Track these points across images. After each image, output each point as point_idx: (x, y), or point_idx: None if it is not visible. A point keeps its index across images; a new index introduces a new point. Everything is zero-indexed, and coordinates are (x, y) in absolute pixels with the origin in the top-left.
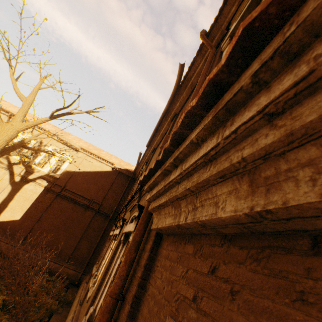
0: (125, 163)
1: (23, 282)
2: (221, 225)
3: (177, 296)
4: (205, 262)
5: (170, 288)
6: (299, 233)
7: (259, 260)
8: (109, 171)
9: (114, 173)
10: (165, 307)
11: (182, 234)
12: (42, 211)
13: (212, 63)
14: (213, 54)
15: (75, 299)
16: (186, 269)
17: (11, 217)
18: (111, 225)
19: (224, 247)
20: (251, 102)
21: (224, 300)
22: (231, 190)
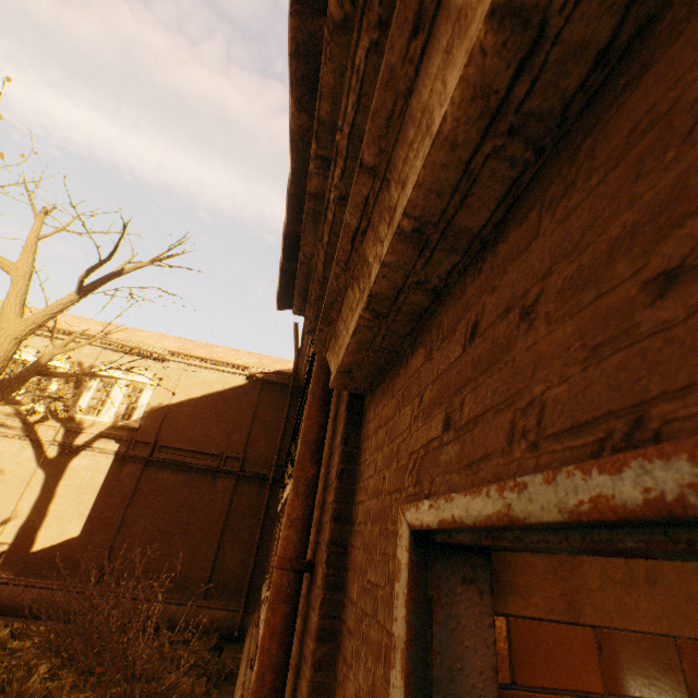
0: (270, 360)
1: (117, 653)
2: (457, 188)
3: (412, 460)
4: (453, 340)
5: (395, 465)
6: (658, 4)
7: (573, 184)
8: (242, 385)
9: (253, 386)
10: (393, 506)
11: (395, 349)
12: (123, 504)
13: None
14: None
15: (241, 664)
16: (419, 398)
17: (62, 534)
18: (277, 495)
19: (485, 269)
20: None
21: (510, 349)
22: (449, 41)
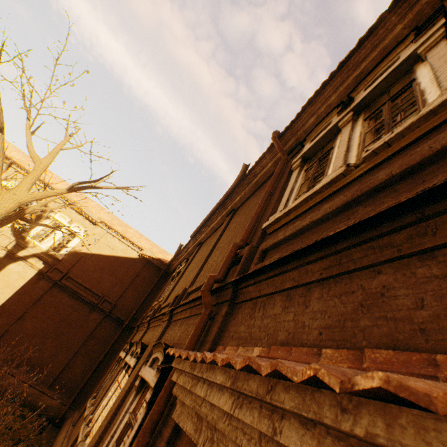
0: (158, 249)
1: None
2: None
3: None
4: None
5: None
6: None
7: None
8: (134, 258)
9: (141, 261)
10: None
11: None
12: (28, 305)
13: (281, 174)
14: (283, 163)
15: None
16: None
17: None
18: (124, 336)
19: None
20: (253, 403)
21: None
22: None
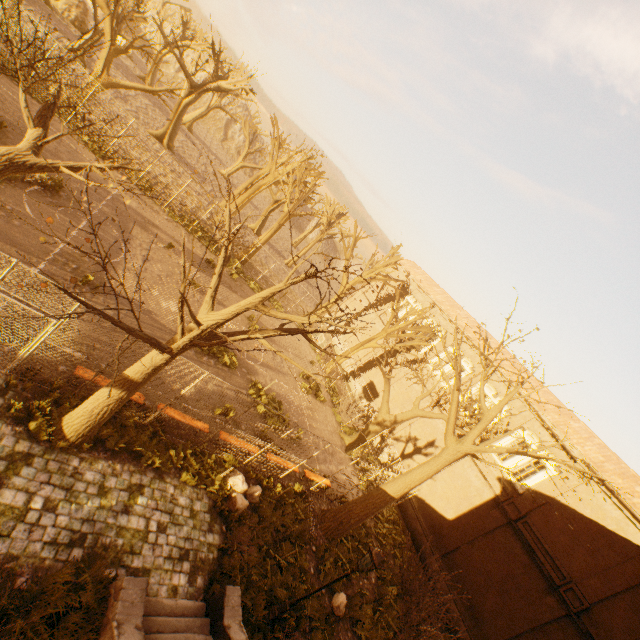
0: None
1: (411, 639)
2: None
3: None
4: None
5: None
6: None
7: None
8: (639, 546)
9: None
10: None
11: None
12: (478, 530)
13: None
14: None
15: None
16: None
17: (443, 509)
18: None
19: None
20: None
21: None
22: None
